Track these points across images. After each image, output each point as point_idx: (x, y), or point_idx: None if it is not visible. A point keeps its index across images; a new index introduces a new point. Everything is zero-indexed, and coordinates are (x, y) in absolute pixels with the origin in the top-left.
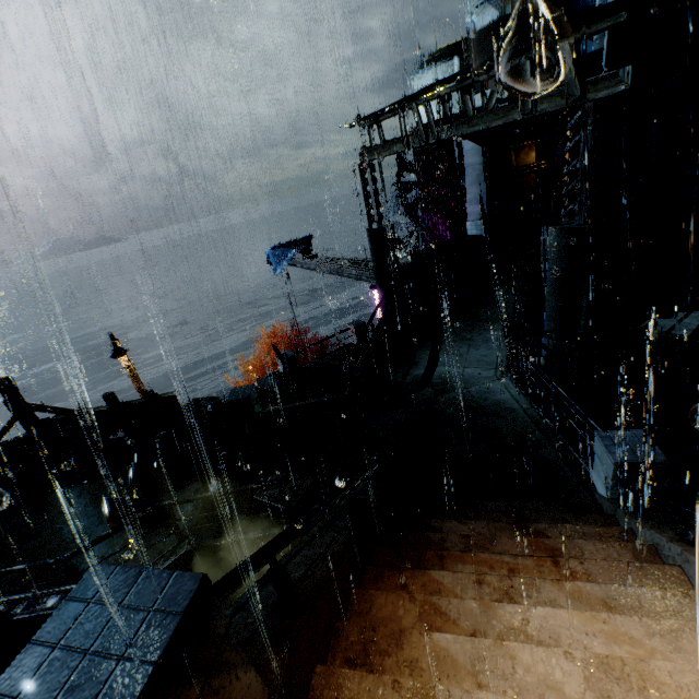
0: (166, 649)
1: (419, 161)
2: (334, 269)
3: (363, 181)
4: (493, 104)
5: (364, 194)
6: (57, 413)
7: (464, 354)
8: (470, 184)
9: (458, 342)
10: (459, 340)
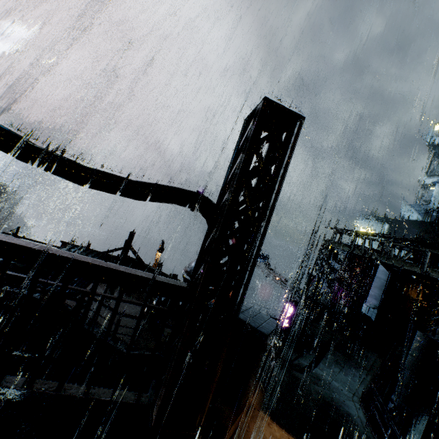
0: (276, 328)
1: (347, 259)
2: (278, 280)
3: (320, 251)
4: (405, 258)
5: (317, 257)
6: (137, 257)
7: (336, 372)
8: (374, 286)
9: (334, 363)
10: (335, 362)
